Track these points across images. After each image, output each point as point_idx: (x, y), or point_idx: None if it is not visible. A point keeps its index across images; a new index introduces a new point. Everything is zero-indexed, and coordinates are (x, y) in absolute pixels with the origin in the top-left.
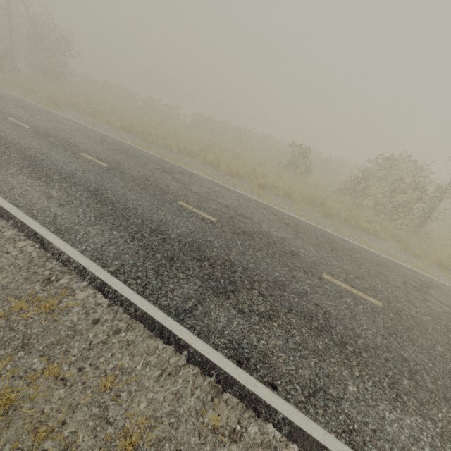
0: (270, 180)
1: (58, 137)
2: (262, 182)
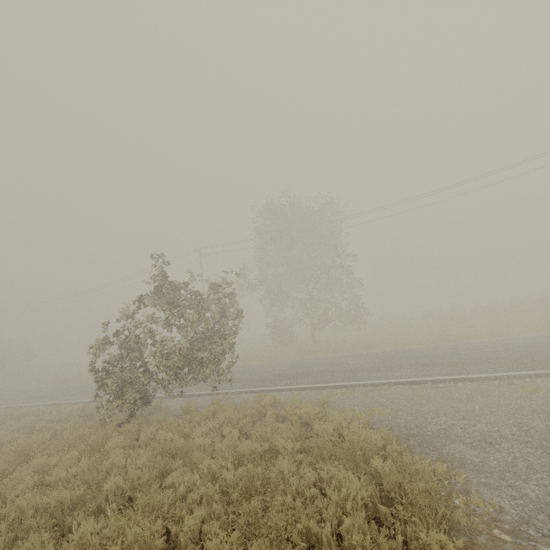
0: None
1: (1, 395)
2: None
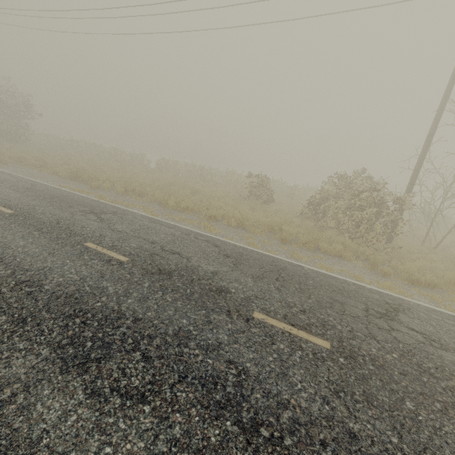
0: (221, 210)
1: None
2: (212, 213)
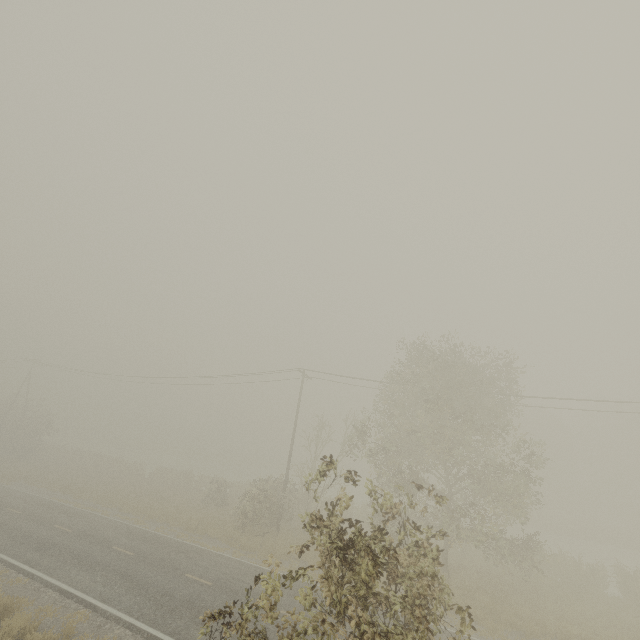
0: (159, 510)
1: None
2: (151, 513)
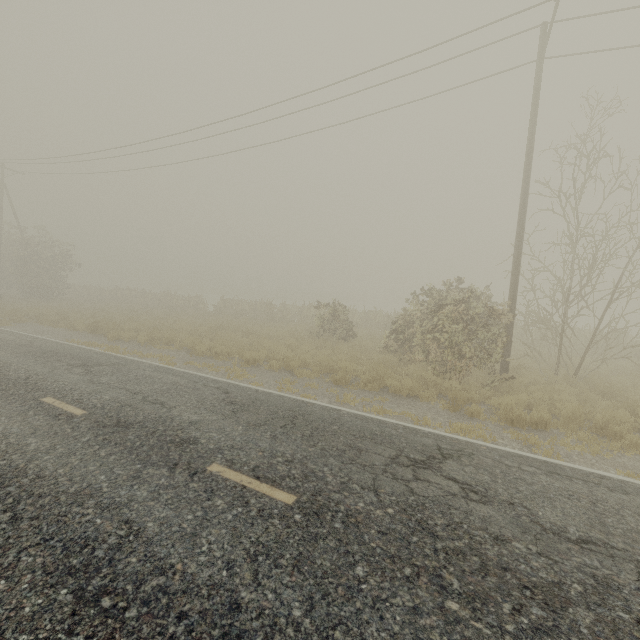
0: (263, 351)
1: None
2: (250, 356)
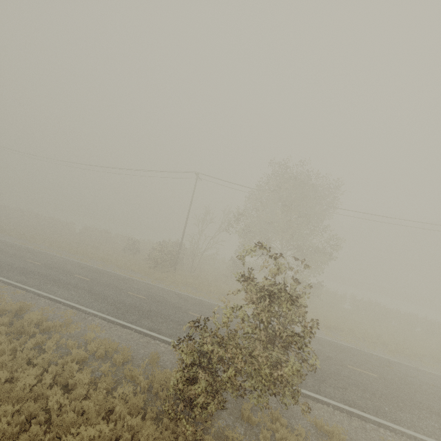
0: (96, 254)
1: None
2: (91, 256)
